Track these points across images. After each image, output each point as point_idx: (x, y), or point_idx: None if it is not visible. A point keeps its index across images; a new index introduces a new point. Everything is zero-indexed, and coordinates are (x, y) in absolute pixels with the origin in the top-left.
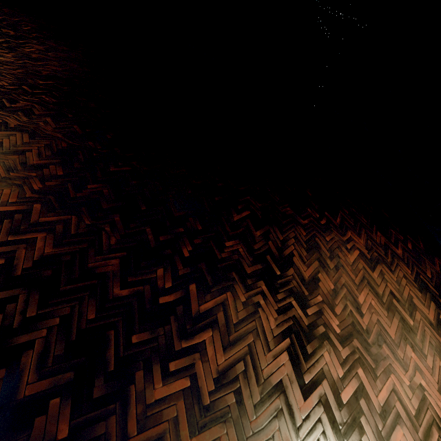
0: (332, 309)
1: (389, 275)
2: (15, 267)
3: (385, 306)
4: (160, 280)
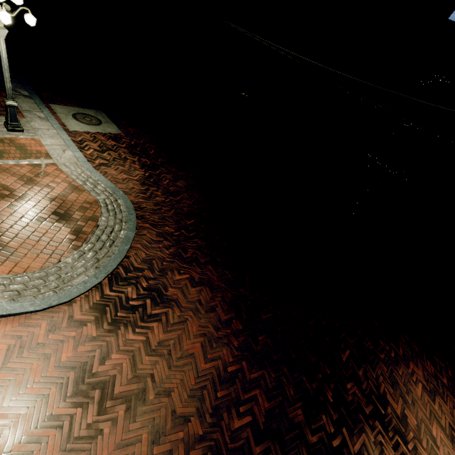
0: (420, 443)
1: (445, 407)
2: (258, 421)
3: (449, 438)
4: (327, 426)
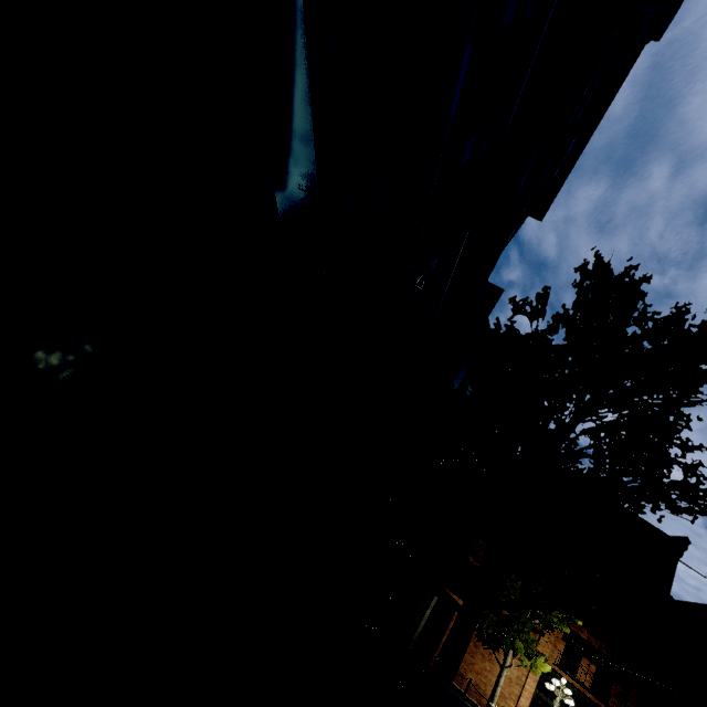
0: None
1: None
2: None
3: None
4: None
